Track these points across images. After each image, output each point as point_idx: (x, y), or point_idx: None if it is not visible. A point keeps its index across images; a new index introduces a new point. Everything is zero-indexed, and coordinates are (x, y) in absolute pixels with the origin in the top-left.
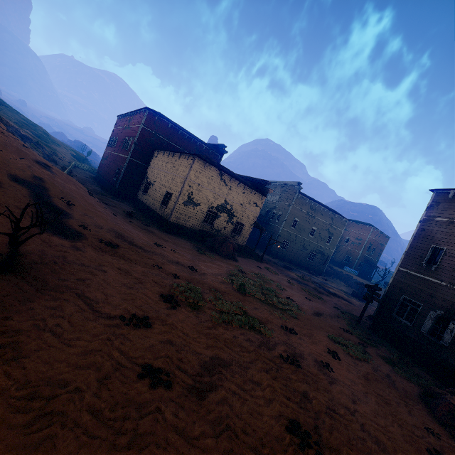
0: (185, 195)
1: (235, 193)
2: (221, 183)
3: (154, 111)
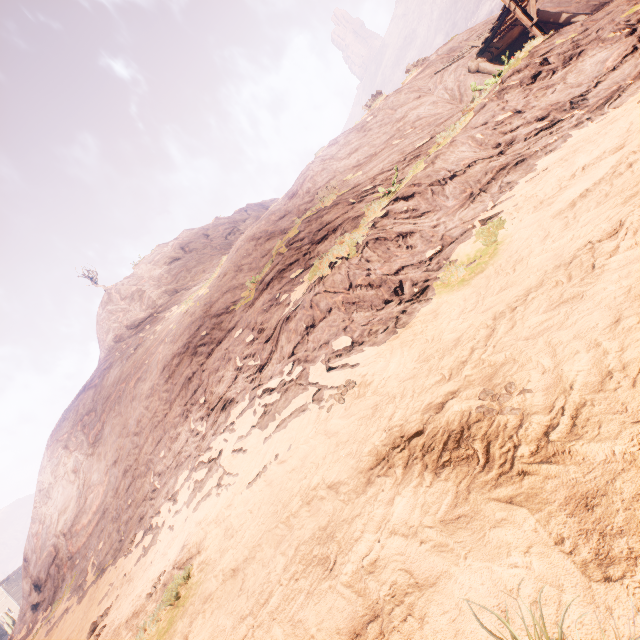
0: None
1: None
2: None
3: None
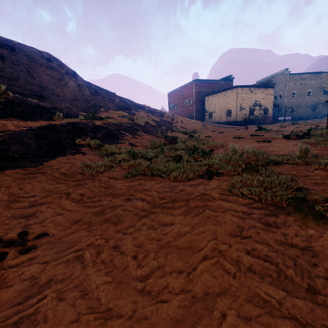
0: (239, 107)
1: (258, 94)
2: (251, 93)
3: (196, 80)
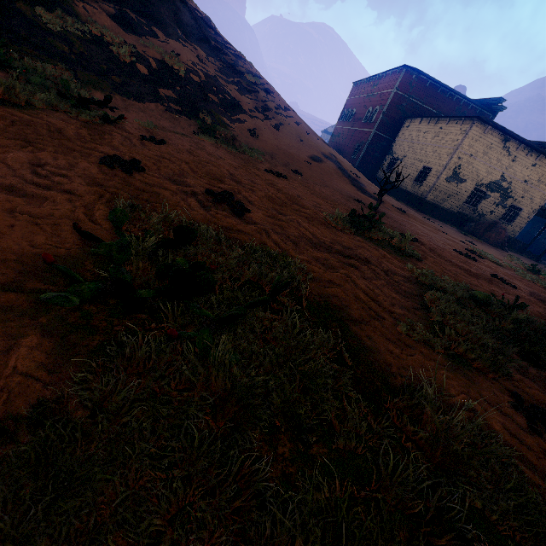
0: (450, 170)
1: (520, 165)
2: (502, 152)
3: (412, 69)
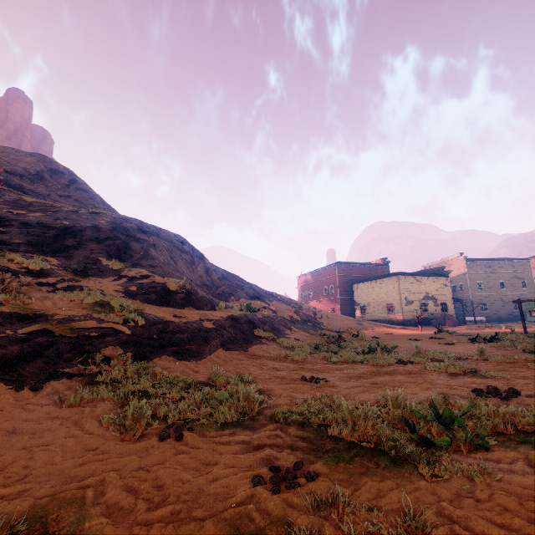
0: (404, 300)
1: (428, 284)
2: (417, 283)
3: (340, 263)
